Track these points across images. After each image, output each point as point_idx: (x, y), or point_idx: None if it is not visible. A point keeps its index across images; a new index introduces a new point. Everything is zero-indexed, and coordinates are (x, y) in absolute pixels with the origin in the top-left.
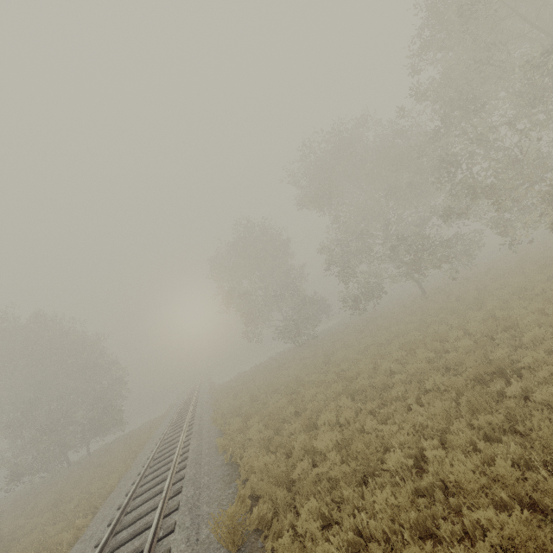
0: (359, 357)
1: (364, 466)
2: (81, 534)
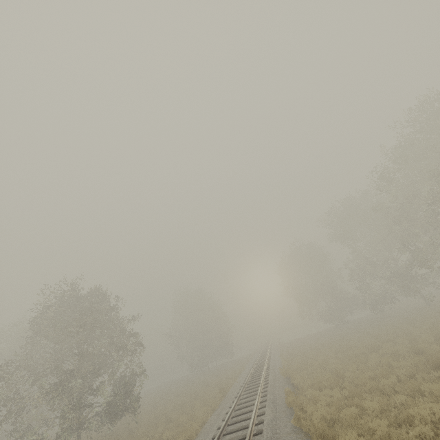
0: (356, 339)
1: (322, 367)
2: (236, 380)
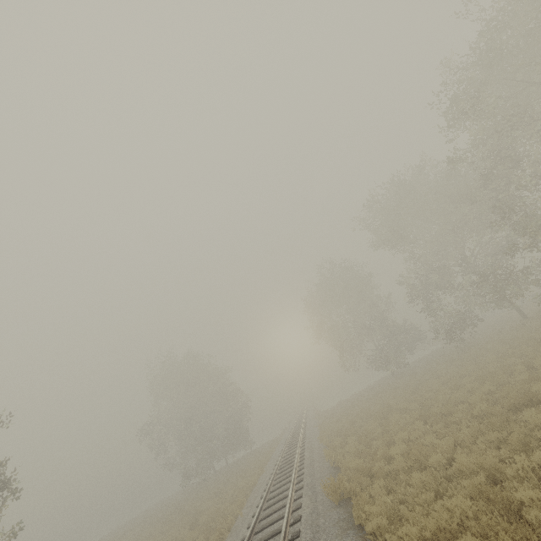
0: (443, 387)
1: (416, 464)
2: (244, 505)
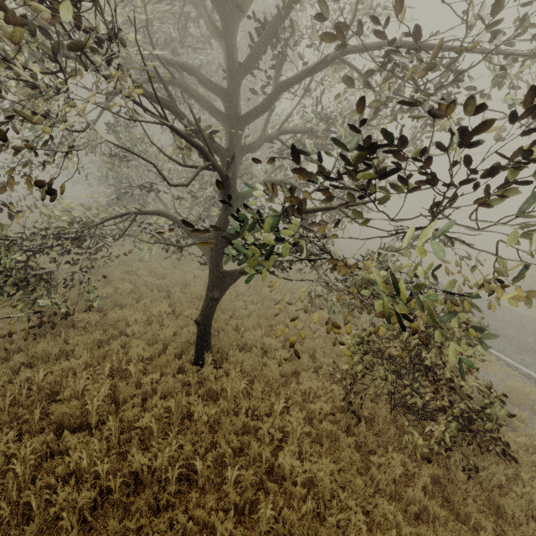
0: None
1: None
2: None
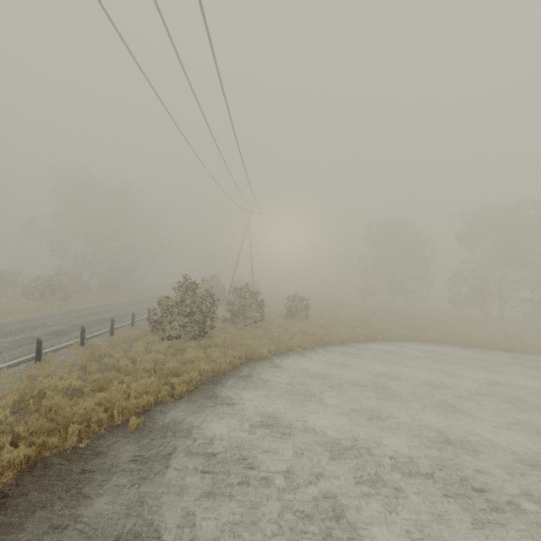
0: None
1: None
2: None
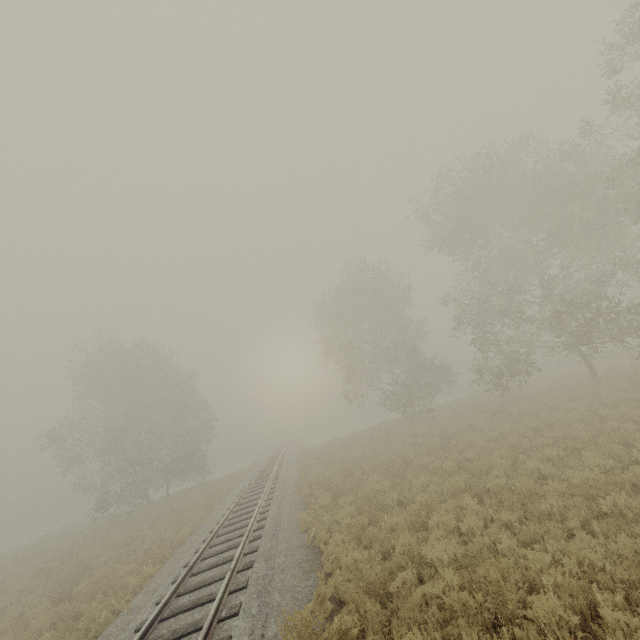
0: (492, 446)
1: (495, 603)
2: (146, 583)
